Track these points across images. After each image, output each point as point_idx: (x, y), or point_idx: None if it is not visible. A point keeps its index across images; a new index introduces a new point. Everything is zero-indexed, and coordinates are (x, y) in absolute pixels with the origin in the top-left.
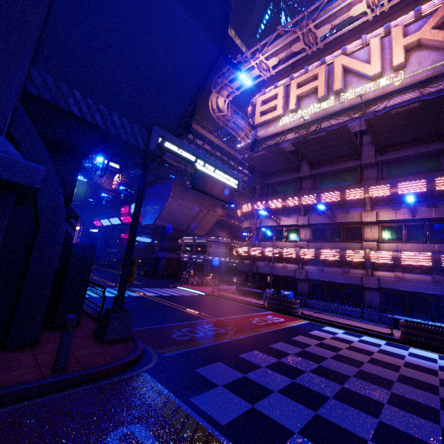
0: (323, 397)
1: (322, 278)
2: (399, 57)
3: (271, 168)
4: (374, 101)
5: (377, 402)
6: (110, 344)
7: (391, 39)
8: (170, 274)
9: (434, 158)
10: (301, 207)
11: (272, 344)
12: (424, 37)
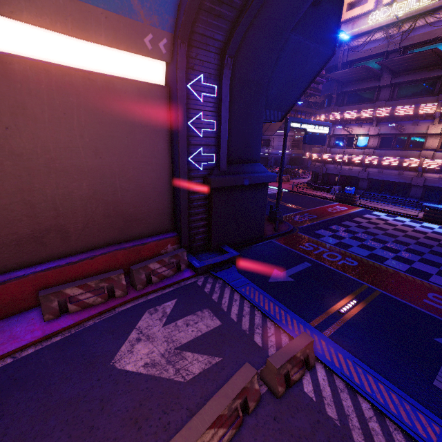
0: (365, 240)
1: (380, 178)
2: None
3: (351, 78)
4: None
5: (386, 241)
6: (278, 224)
7: None
8: None
9: None
10: (374, 119)
11: (343, 222)
12: None
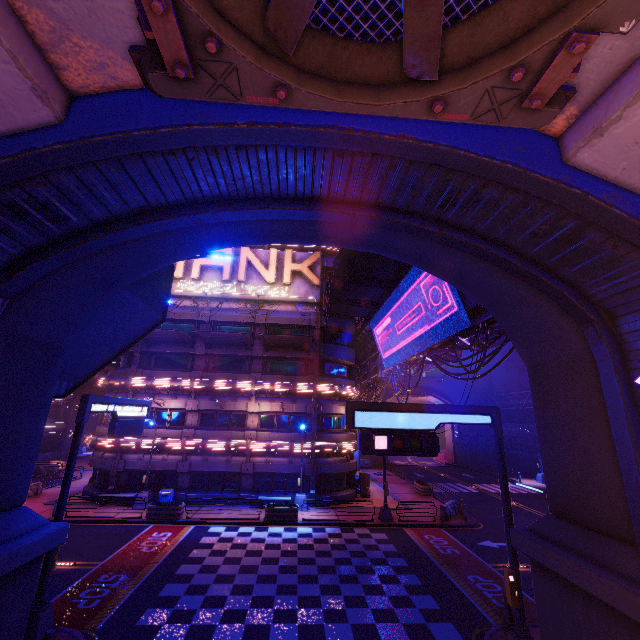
0: (225, 597)
1: (207, 469)
2: (288, 278)
3: (161, 338)
4: (268, 301)
5: (251, 585)
6: None
7: (285, 258)
8: None
9: (300, 362)
10: (192, 390)
11: (177, 570)
12: (303, 271)
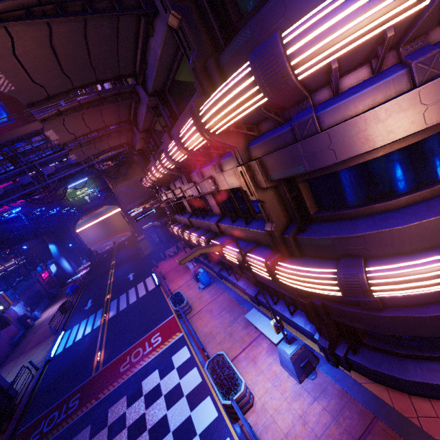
0: None
1: (215, 256)
2: None
3: (117, 141)
4: None
5: None
6: None
7: None
8: (172, 236)
9: None
10: (158, 183)
11: (78, 435)
12: None
